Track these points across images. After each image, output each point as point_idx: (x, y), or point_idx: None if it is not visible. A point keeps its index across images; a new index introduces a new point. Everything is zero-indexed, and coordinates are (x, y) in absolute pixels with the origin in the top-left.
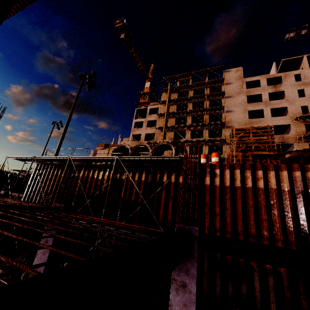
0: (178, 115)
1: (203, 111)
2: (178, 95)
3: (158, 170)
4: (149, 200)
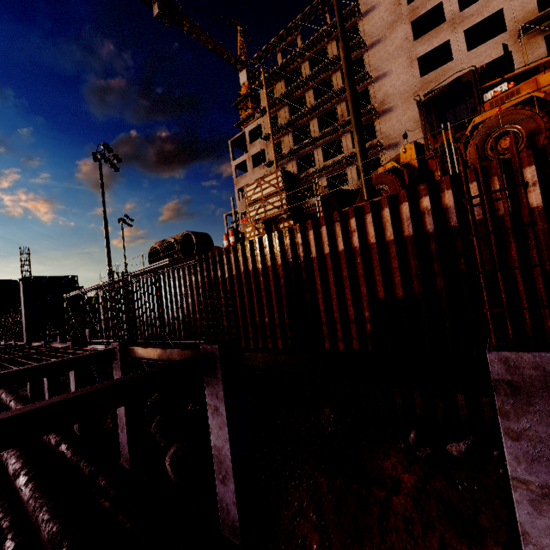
0: (295, 124)
1: (333, 98)
2: (289, 82)
3: (181, 272)
4: (182, 308)
